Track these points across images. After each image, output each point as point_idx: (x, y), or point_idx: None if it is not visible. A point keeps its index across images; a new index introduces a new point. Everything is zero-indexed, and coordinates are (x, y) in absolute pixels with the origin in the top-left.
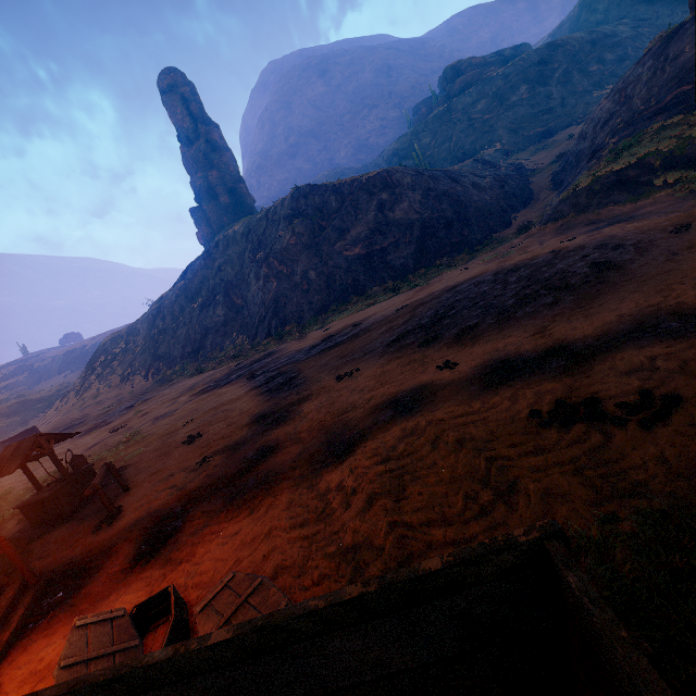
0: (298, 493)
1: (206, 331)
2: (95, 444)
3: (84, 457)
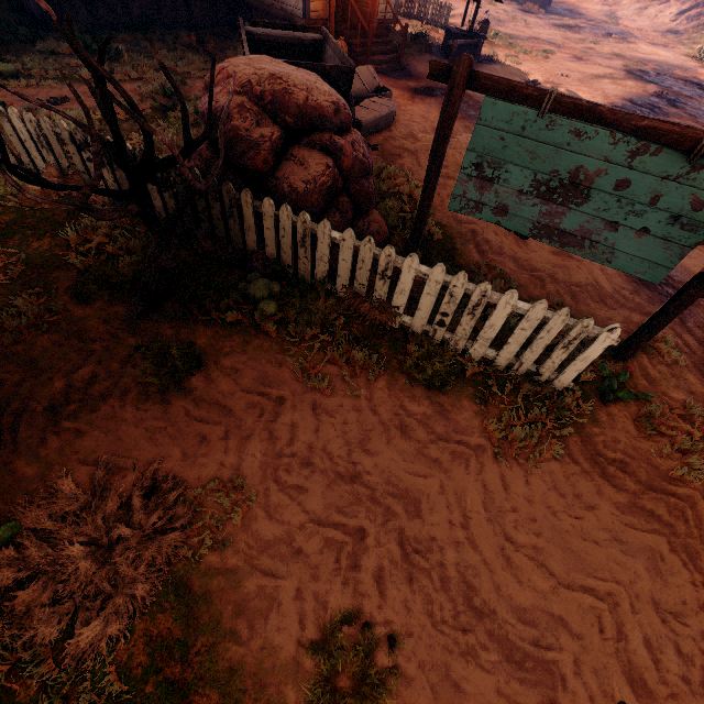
0: (458, 127)
1: None
2: (538, 38)
3: (488, 26)
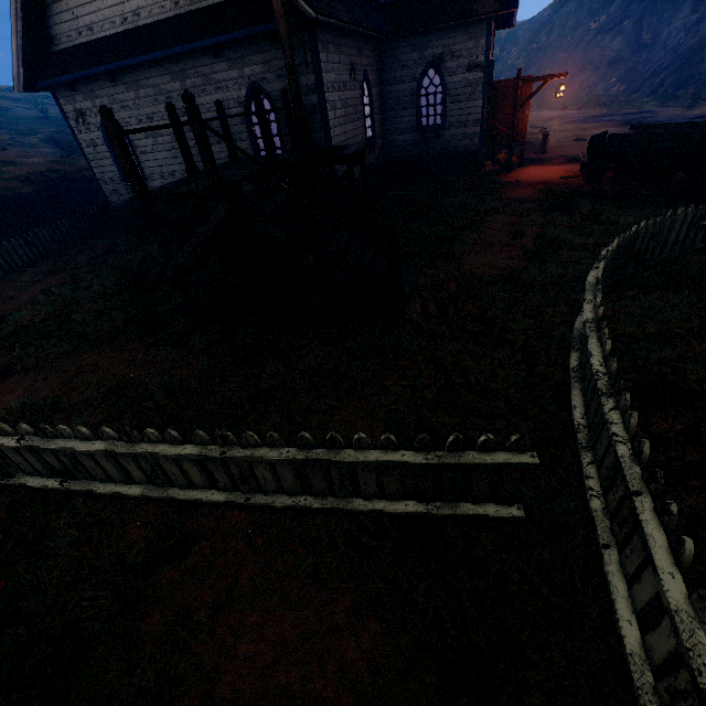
0: None
1: (585, 64)
2: None
3: None
